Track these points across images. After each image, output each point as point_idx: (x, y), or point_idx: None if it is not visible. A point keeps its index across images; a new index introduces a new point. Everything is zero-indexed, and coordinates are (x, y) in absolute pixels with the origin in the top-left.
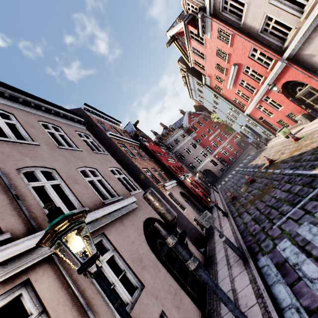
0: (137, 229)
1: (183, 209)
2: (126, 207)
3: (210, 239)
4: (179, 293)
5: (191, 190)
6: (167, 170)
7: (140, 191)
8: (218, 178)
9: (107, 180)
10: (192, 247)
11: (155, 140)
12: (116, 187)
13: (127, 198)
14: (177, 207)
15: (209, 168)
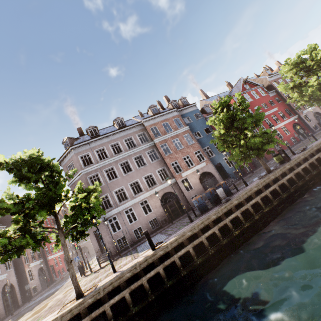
0: (1, 286)
1: (32, 280)
2: (2, 277)
3: (33, 297)
4: (2, 308)
5: (50, 267)
6: (43, 251)
7: (12, 269)
8: (91, 255)
9: (0, 264)
10: (19, 298)
11: (60, 211)
12: (2, 268)
13: (4, 273)
14: (28, 278)
15: (88, 246)
